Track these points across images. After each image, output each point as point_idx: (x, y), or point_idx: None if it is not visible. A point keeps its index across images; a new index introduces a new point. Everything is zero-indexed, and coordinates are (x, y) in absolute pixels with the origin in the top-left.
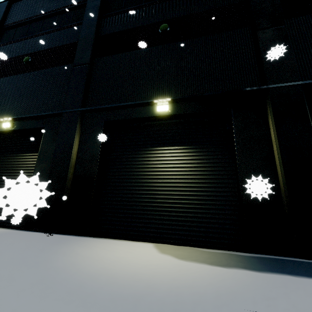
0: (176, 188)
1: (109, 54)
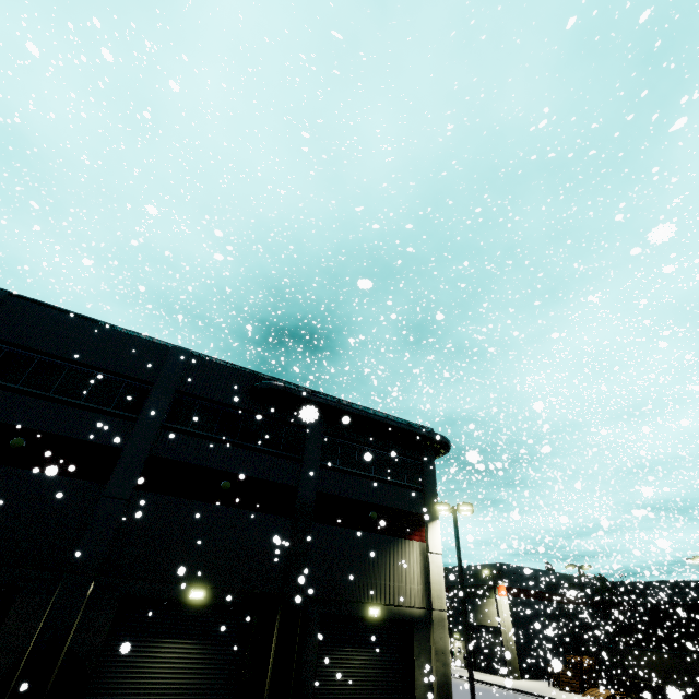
0: (181, 696)
1: (158, 491)
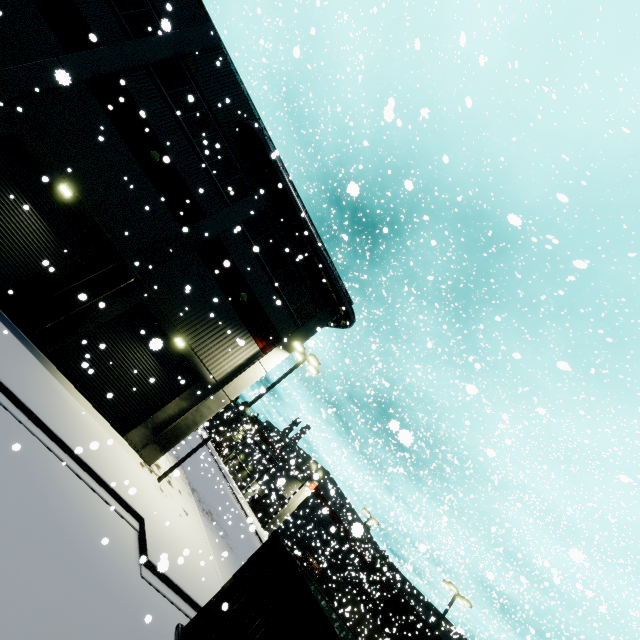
0: (1, 233)
1: (101, 103)
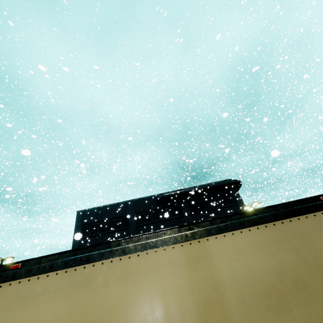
0: None
1: None
